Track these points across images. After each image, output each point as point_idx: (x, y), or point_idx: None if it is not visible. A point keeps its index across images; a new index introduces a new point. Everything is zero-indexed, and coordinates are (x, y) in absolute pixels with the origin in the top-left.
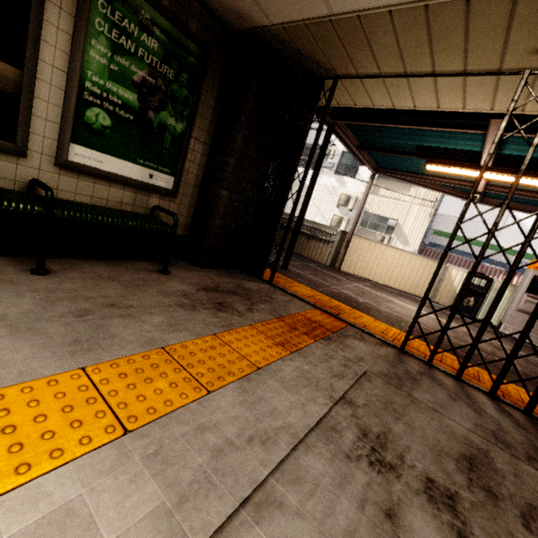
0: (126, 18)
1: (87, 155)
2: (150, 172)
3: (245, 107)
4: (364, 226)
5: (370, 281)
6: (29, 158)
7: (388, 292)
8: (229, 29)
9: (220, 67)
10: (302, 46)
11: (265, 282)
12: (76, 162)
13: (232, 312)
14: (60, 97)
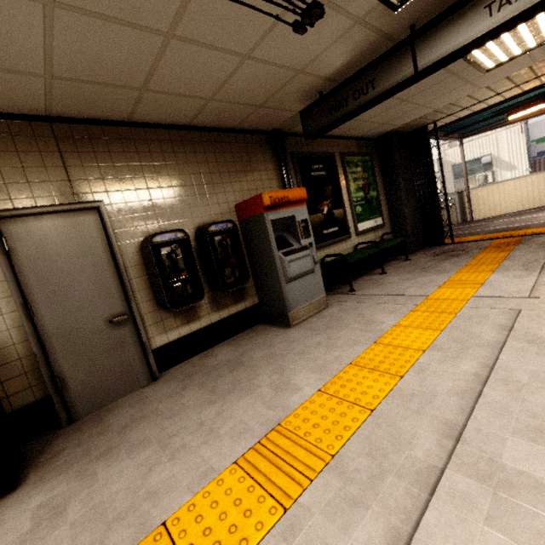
0: (352, 167)
1: (360, 226)
2: (374, 220)
3: (397, 166)
4: (459, 177)
5: (505, 214)
6: (351, 237)
7: (529, 213)
8: (372, 138)
9: (375, 157)
10: (414, 124)
11: (449, 245)
12: (360, 231)
13: (462, 255)
14: (349, 210)
